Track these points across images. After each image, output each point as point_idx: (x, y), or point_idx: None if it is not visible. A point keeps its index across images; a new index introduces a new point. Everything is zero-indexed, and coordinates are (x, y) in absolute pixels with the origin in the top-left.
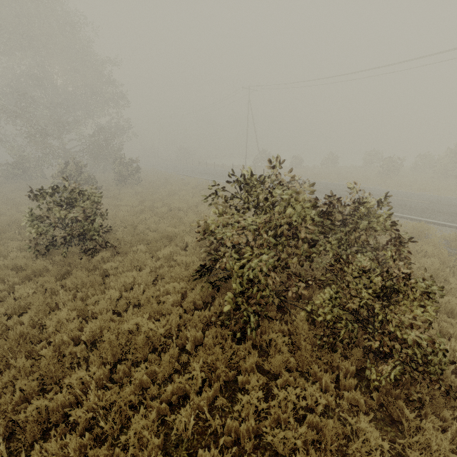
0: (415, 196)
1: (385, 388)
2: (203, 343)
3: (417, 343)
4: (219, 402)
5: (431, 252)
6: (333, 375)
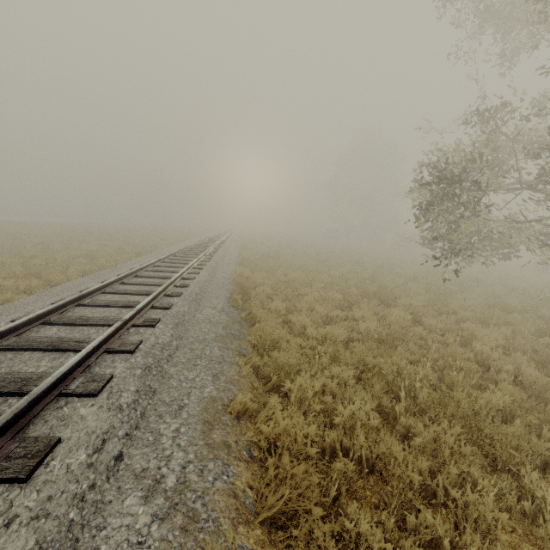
0: None
1: None
2: None
3: None
4: None
5: None
6: None
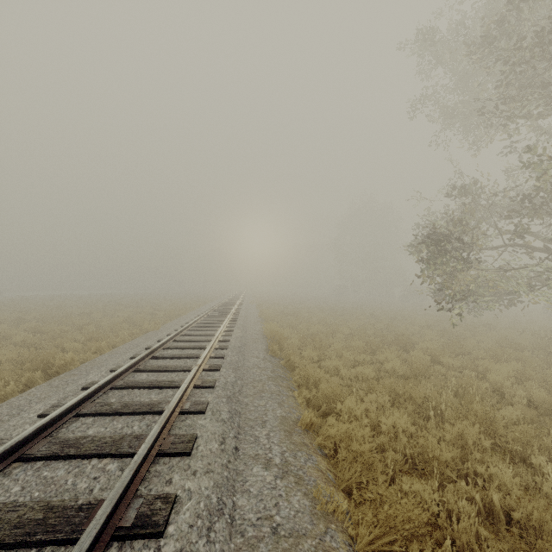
0: None
1: None
2: None
3: None
4: None
5: None
6: None
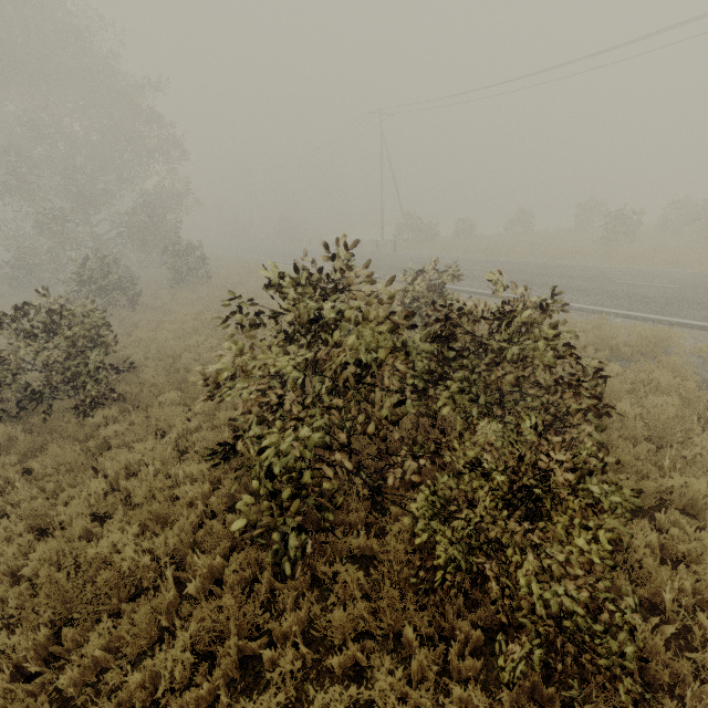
0: (658, 277)
1: (531, 679)
2: (224, 579)
3: (570, 615)
4: (221, 703)
5: (667, 384)
6: (438, 649)
